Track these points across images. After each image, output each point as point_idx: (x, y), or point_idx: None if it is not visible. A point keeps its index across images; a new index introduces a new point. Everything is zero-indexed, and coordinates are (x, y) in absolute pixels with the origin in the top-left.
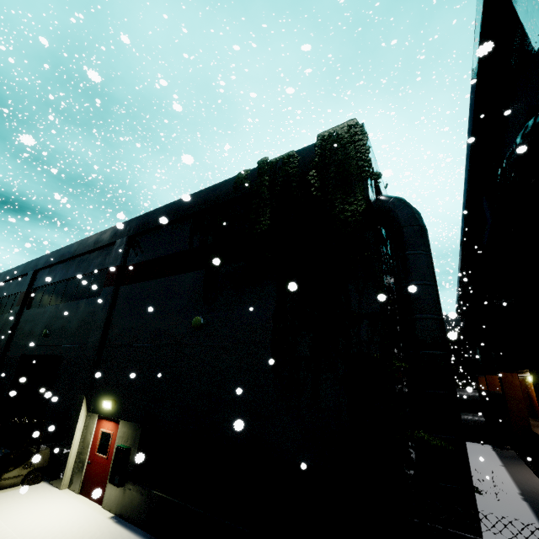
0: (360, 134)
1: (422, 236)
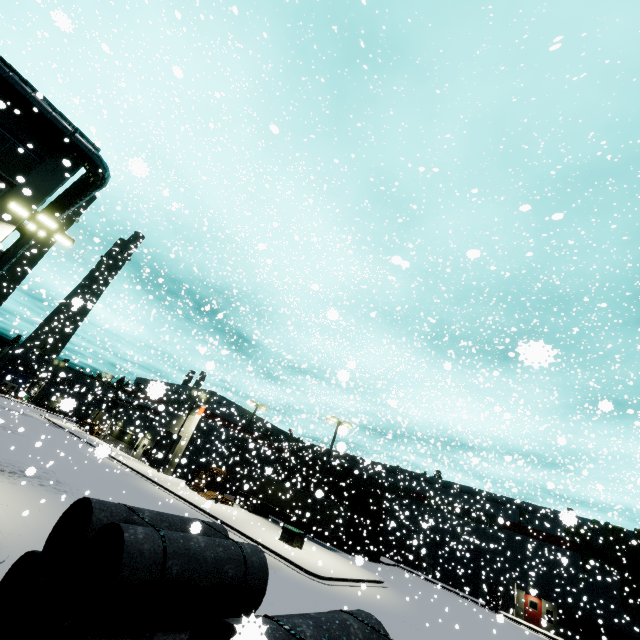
0: None
1: None
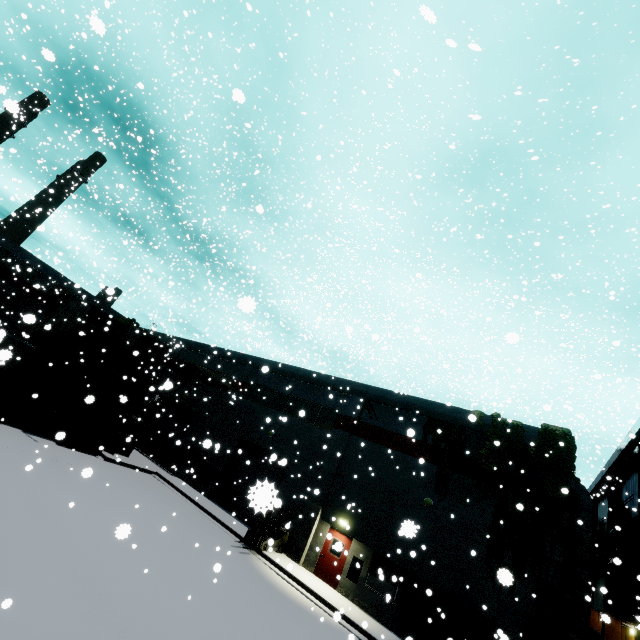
0: (572, 444)
1: (592, 520)
